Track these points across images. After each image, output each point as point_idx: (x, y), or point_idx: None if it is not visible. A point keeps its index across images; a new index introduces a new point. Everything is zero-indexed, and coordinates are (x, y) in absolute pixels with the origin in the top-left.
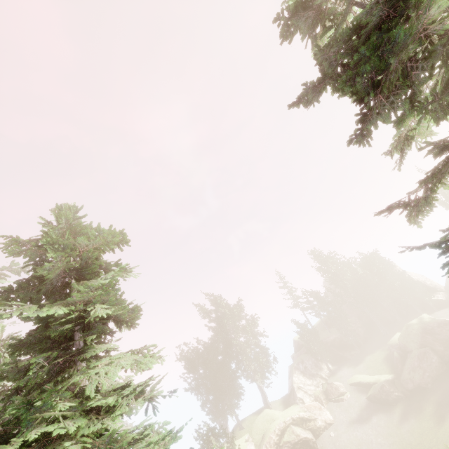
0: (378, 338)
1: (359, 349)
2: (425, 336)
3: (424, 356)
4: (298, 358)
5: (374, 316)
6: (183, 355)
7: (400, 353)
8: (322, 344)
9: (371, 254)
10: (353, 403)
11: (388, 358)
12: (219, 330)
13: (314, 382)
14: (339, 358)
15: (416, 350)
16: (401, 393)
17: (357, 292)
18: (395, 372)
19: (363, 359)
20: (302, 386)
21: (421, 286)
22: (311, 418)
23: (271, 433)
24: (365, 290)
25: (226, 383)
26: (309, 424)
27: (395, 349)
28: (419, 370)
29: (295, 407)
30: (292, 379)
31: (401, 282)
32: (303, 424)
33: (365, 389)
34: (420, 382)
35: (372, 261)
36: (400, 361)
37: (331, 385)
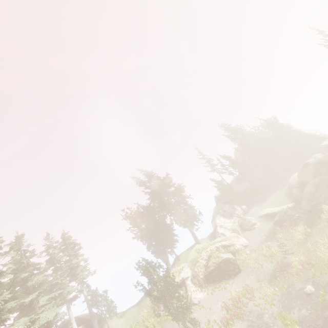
0: (279, 182)
1: (265, 193)
2: (320, 168)
3: (319, 182)
4: (218, 206)
5: (276, 166)
6: (128, 218)
7: (298, 187)
8: (236, 193)
9: (270, 119)
10: (263, 228)
11: (288, 193)
12: (154, 196)
13: (232, 220)
14: (250, 202)
15: (312, 180)
16: (301, 214)
17: (261, 151)
18: (295, 201)
19: (268, 198)
20: (223, 224)
21: (312, 137)
22: (230, 244)
23: (201, 259)
24: (267, 149)
25: (164, 232)
26: (229, 249)
27: (294, 184)
28: (316, 194)
29: (218, 240)
30: (215, 221)
31: (296, 136)
32: (225, 249)
33: (272, 218)
34: (317, 202)
35: (272, 124)
36: (298, 192)
37: (245, 220)
